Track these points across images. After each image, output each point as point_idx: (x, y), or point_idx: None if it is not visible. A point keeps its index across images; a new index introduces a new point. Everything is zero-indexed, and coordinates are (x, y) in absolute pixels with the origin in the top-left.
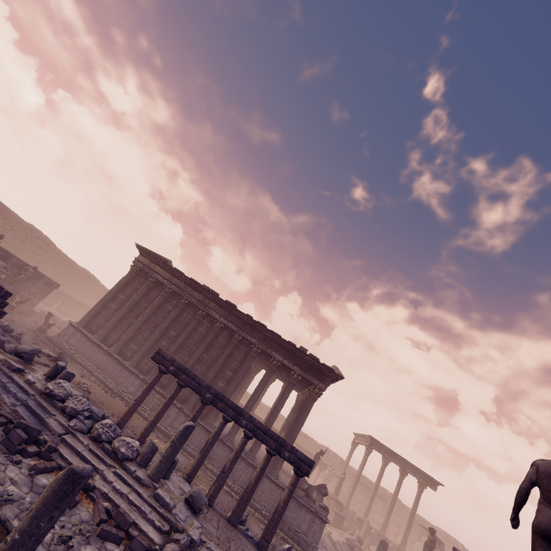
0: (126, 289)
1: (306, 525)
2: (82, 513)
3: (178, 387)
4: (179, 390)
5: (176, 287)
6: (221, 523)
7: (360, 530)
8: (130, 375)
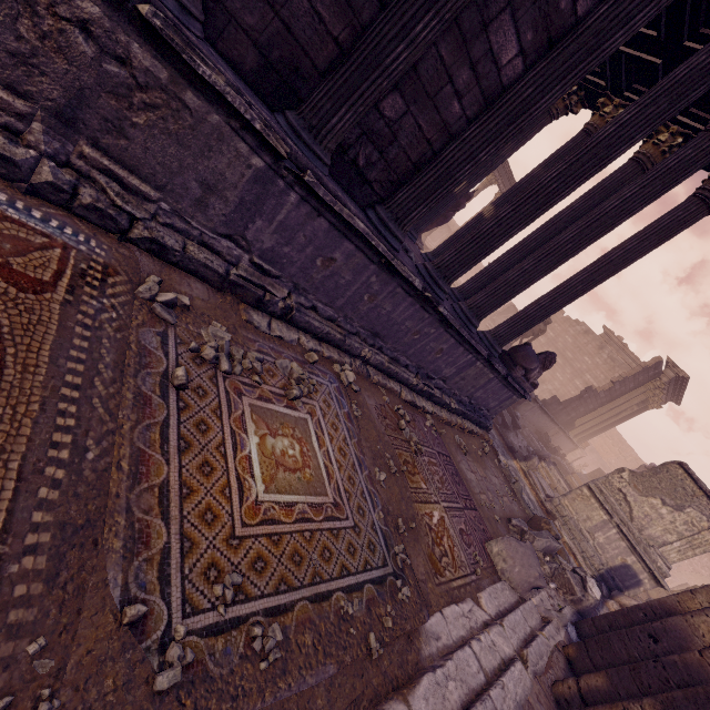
0: None
1: (496, 403)
2: None
3: None
4: None
5: None
6: None
7: None
8: None
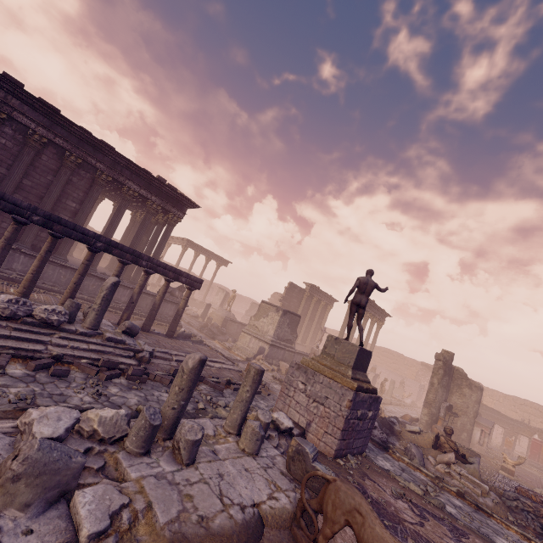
0: None
1: (172, 312)
2: (76, 375)
3: (54, 239)
4: (56, 242)
5: None
6: (143, 334)
7: None
8: None
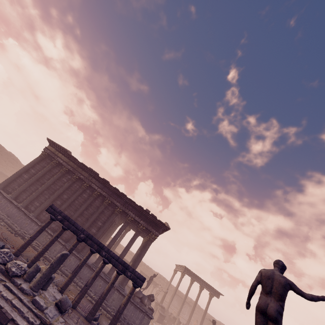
0: (36, 166)
1: (138, 320)
2: None
3: (62, 230)
4: (62, 231)
5: (71, 168)
6: (80, 320)
7: (174, 324)
8: (31, 222)
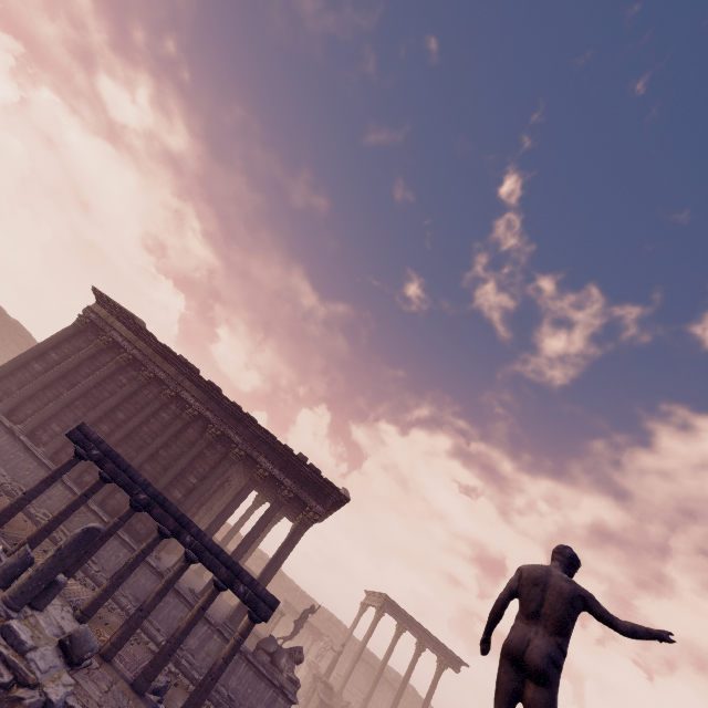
0: (63, 346)
1: (263, 706)
2: None
3: (99, 481)
4: (100, 485)
5: (139, 354)
6: (117, 687)
7: None
8: (38, 468)
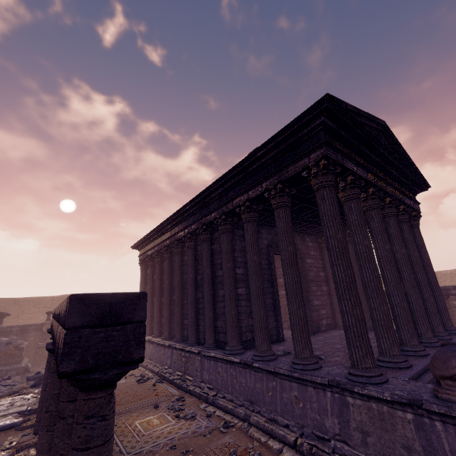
0: (146, 282)
1: None
2: None
3: None
4: None
5: (157, 247)
6: None
7: None
8: (164, 349)
